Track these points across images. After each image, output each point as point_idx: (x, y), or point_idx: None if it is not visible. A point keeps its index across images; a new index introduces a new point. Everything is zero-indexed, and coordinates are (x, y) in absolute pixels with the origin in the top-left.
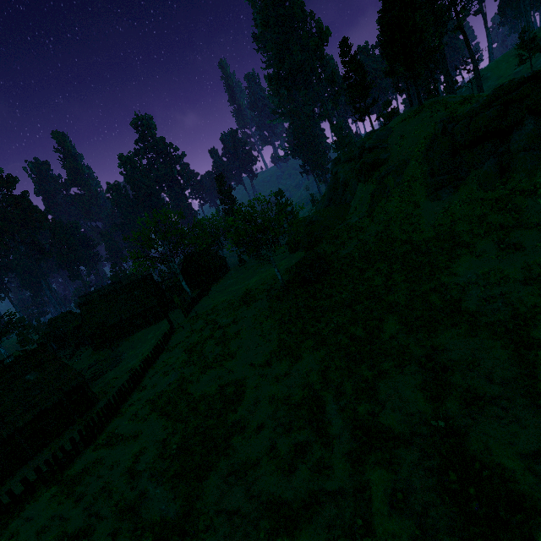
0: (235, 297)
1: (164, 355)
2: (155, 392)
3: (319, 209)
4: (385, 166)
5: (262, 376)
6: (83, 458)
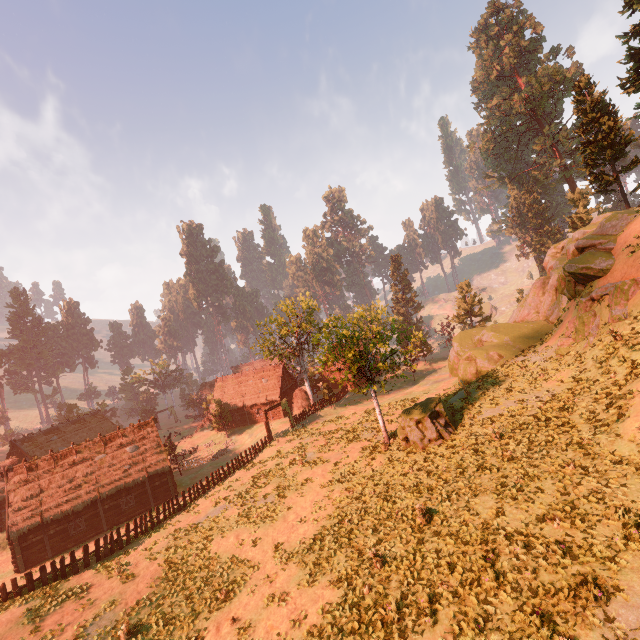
0: (348, 422)
1: (240, 471)
2: (190, 523)
3: (512, 318)
4: (601, 282)
5: (270, 577)
6: (84, 574)
